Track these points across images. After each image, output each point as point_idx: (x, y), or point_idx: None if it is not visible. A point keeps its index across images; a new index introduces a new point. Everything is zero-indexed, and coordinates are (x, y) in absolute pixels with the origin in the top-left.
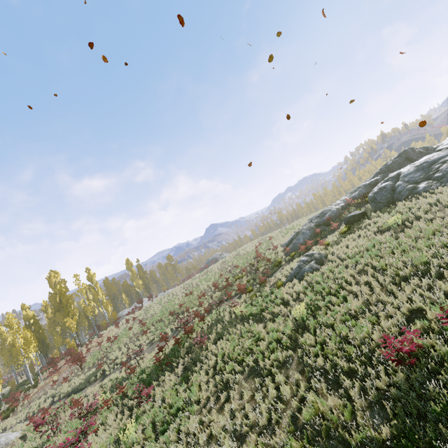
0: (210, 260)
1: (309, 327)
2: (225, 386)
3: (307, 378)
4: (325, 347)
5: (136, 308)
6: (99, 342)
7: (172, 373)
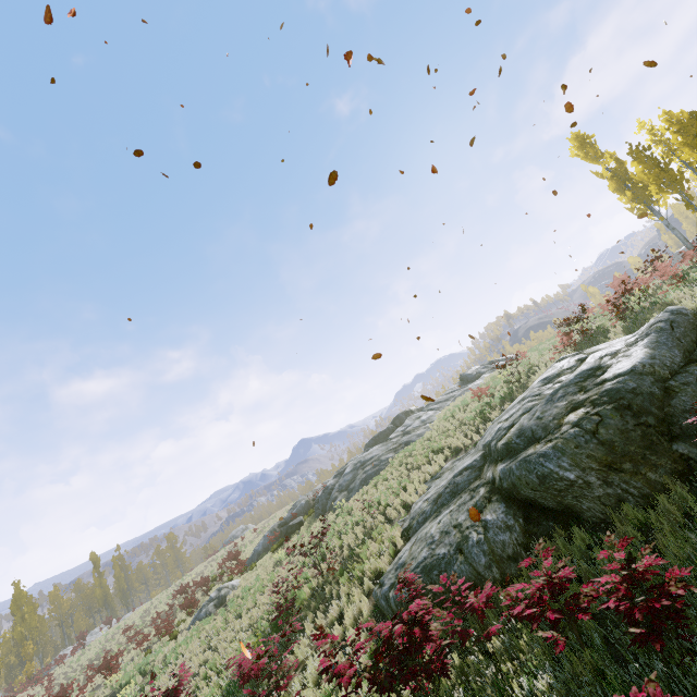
0: (227, 539)
1: None
2: None
3: None
4: None
5: (80, 646)
6: None
7: None
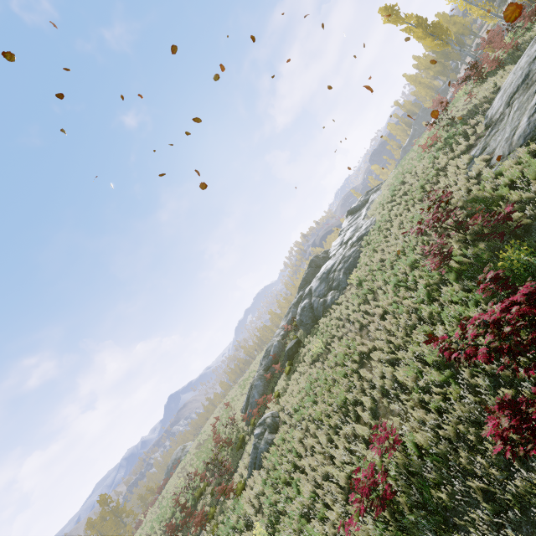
0: (170, 466)
1: None
2: None
3: None
4: None
5: None
6: None
7: None
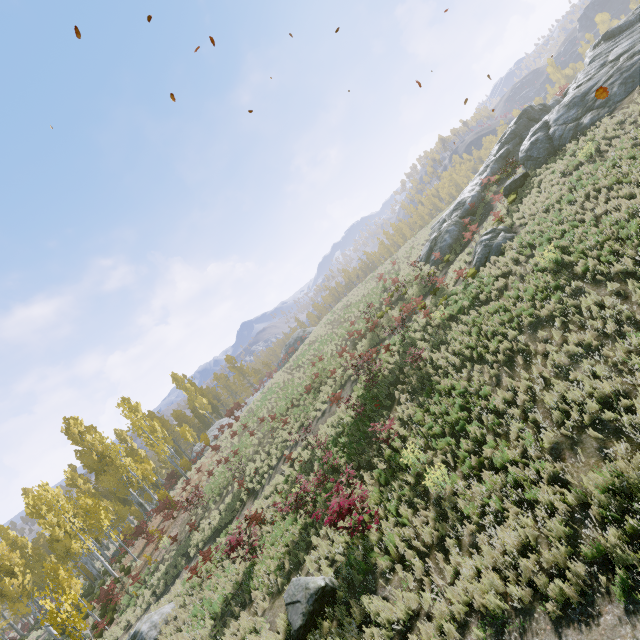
0: (292, 342)
1: (570, 264)
2: (508, 357)
3: (624, 282)
4: (625, 248)
5: (224, 427)
6: (210, 471)
7: (392, 411)
